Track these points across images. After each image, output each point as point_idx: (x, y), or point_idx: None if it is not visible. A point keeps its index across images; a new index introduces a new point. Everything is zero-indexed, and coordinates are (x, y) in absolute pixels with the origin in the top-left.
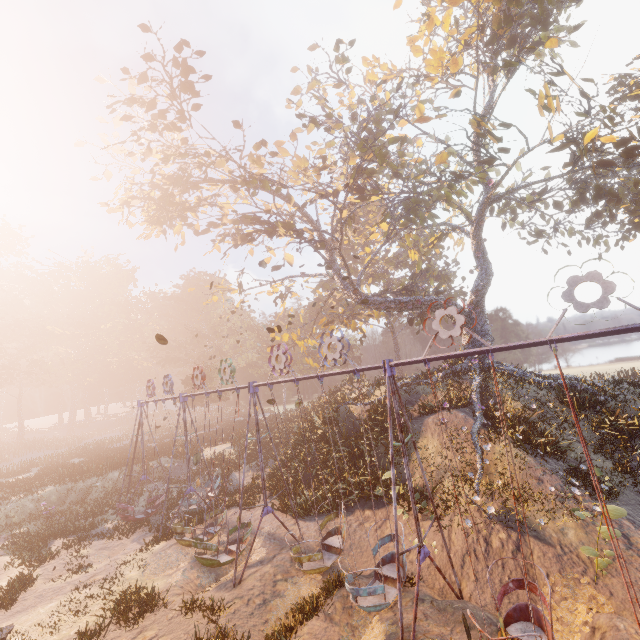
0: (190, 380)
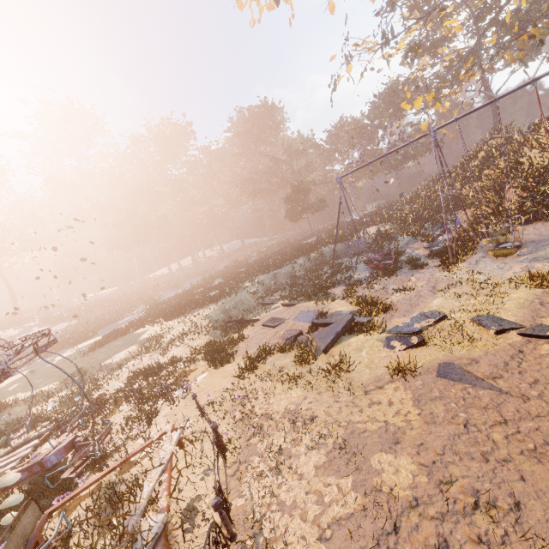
0: (291, 197)
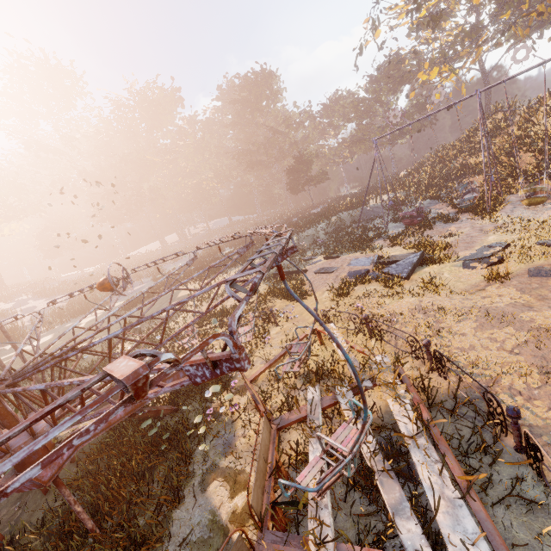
0: (294, 169)
